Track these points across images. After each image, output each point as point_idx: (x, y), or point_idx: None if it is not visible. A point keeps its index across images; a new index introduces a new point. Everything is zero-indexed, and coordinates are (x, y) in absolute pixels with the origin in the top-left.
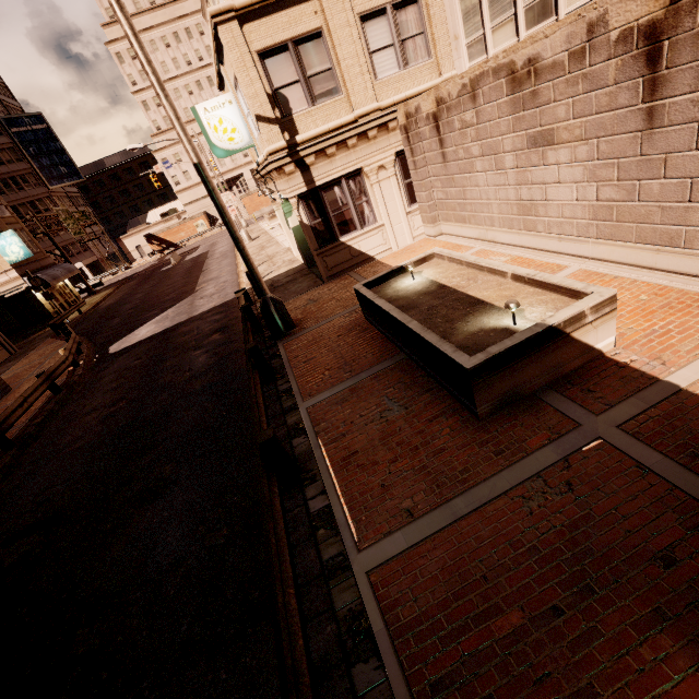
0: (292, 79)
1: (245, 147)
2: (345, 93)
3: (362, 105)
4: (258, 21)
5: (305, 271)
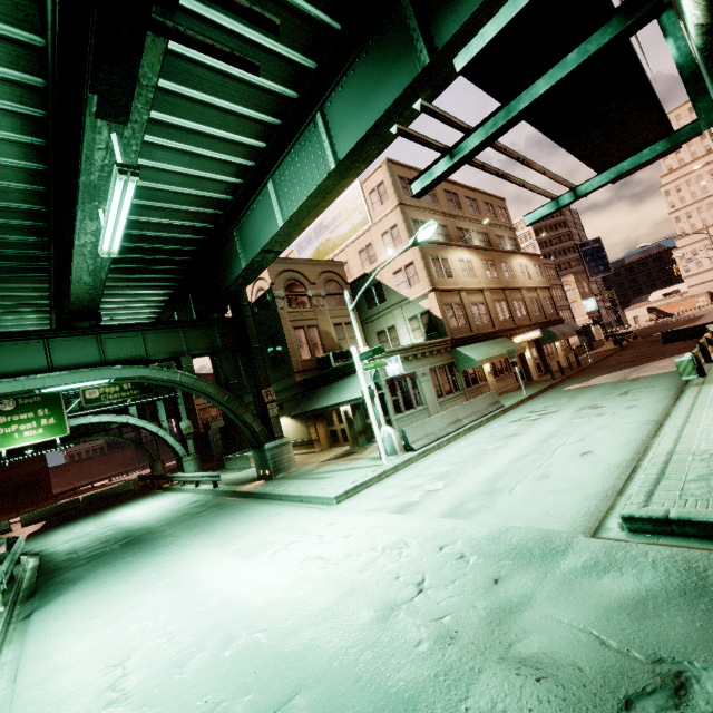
0: None
1: None
2: None
3: None
4: None
5: None
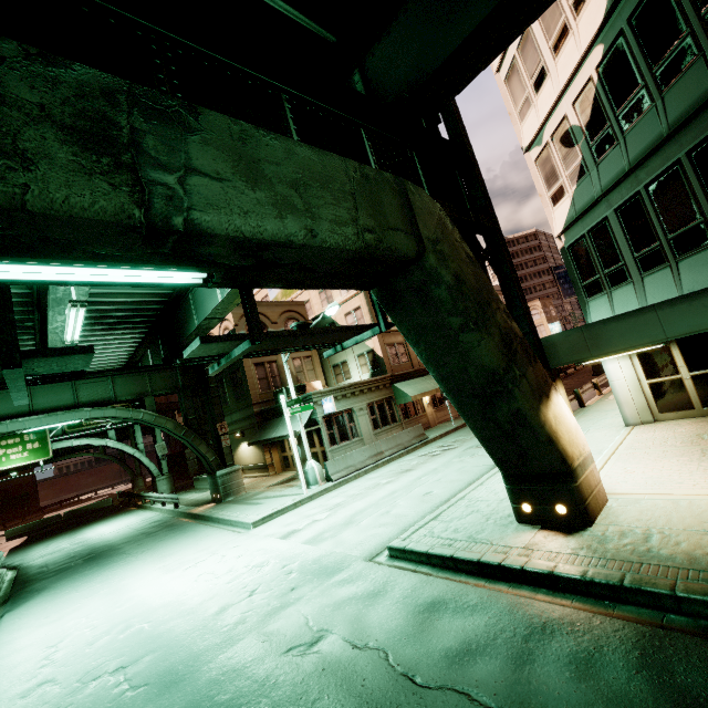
0: None
1: None
2: None
3: None
4: None
5: None
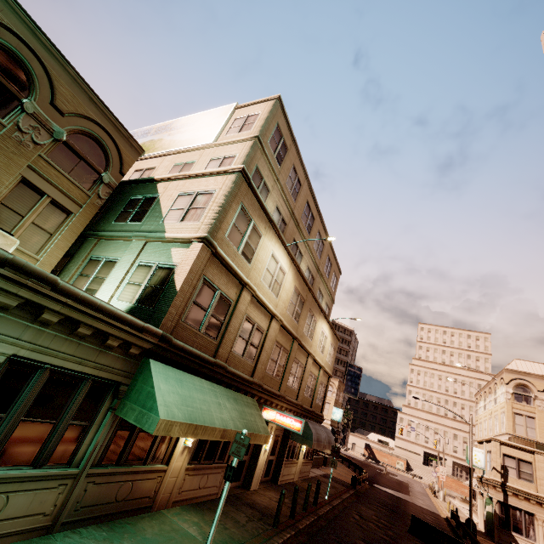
0: (513, 466)
1: (480, 468)
2: (535, 484)
3: (542, 493)
4: (507, 446)
5: (484, 533)
